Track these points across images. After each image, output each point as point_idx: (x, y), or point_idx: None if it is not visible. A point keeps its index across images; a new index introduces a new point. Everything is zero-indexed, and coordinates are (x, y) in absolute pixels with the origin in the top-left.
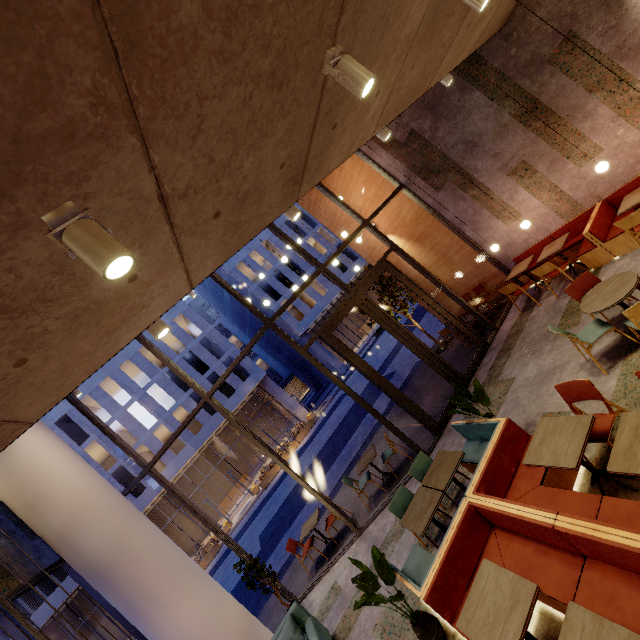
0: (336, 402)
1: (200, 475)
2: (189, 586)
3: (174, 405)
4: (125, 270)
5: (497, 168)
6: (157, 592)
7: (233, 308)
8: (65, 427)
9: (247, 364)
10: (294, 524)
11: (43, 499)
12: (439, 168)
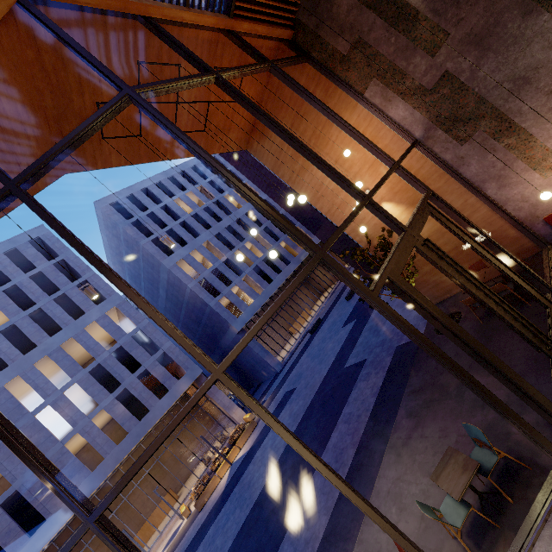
0: (282, 400)
1: None
2: None
3: (95, 409)
4: None
5: (549, 108)
6: None
7: (167, 306)
8: None
9: (183, 361)
10: None
11: None
12: (470, 115)
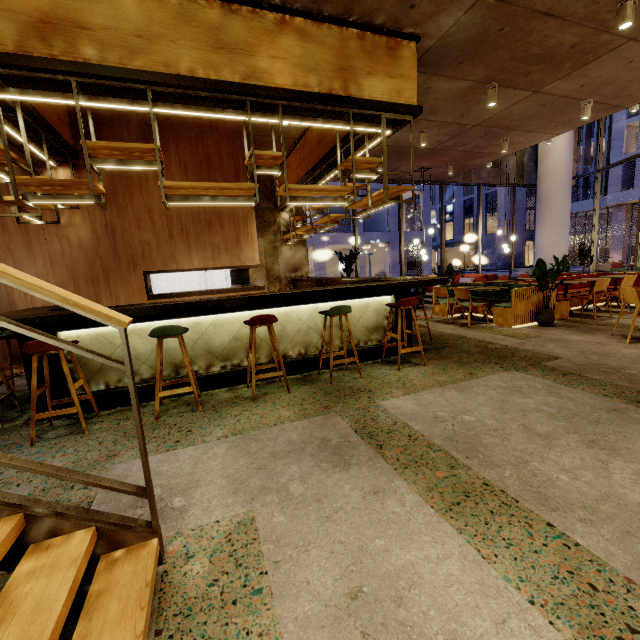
0: None
1: None
2: (555, 230)
3: None
4: (506, 151)
5: None
6: (545, 222)
7: None
8: None
9: None
10: None
11: (544, 158)
12: None
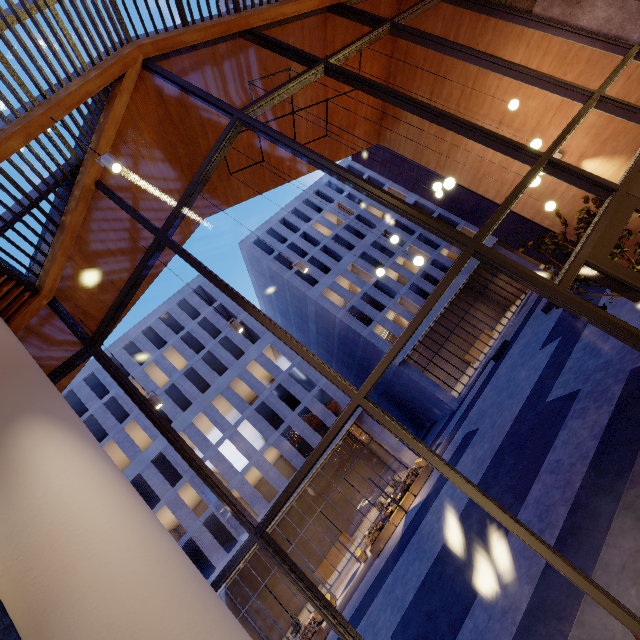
0: (461, 442)
1: (293, 529)
2: None
3: (265, 444)
4: None
5: None
6: None
7: (319, 340)
8: (161, 466)
9: (341, 398)
10: (463, 636)
11: (60, 602)
12: None
